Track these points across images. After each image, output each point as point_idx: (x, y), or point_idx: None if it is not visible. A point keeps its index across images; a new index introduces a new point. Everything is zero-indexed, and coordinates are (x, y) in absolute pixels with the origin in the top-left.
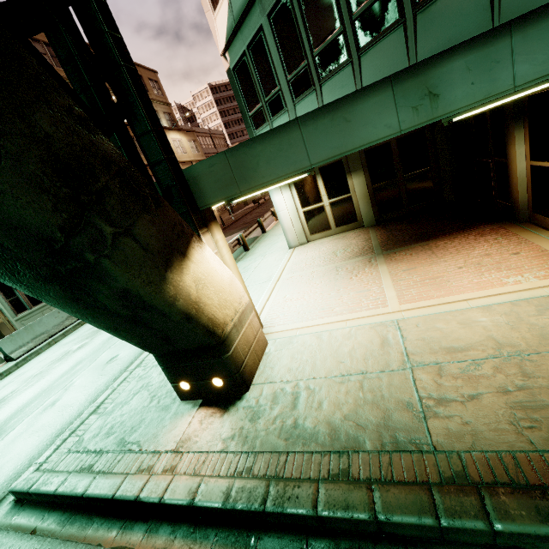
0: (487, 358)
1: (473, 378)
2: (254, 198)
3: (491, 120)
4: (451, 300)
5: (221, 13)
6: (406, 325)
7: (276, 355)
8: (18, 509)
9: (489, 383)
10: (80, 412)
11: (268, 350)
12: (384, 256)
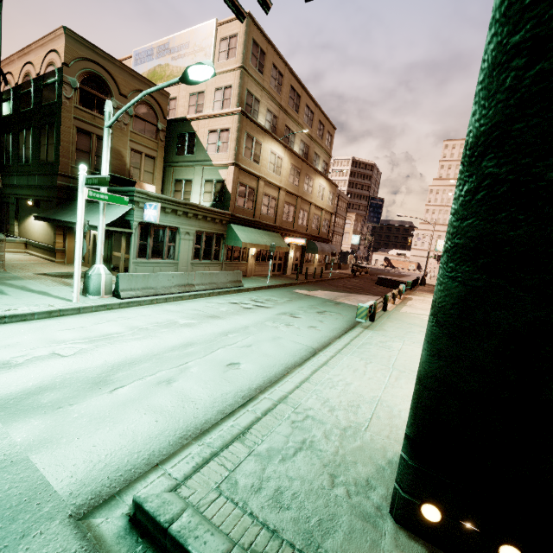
0: None
1: None
2: (347, 266)
3: None
4: None
5: None
6: None
7: None
8: (136, 542)
9: None
10: (207, 418)
11: None
12: None
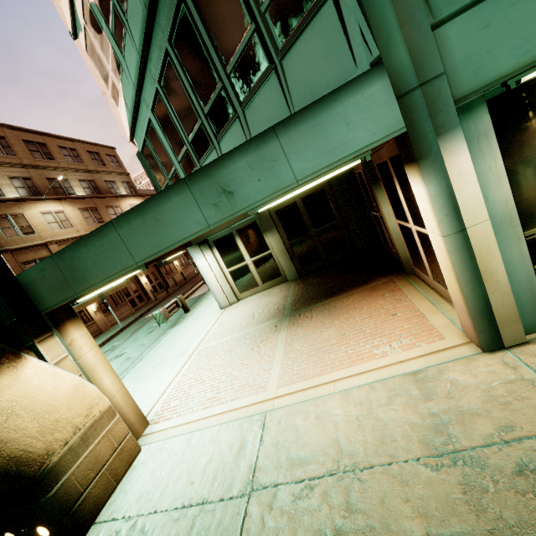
0: (323, 475)
1: (300, 513)
2: None
3: (366, 180)
4: (322, 381)
5: (122, 108)
6: (271, 420)
7: (139, 470)
8: None
9: (312, 521)
10: None
11: (137, 462)
12: (290, 319)
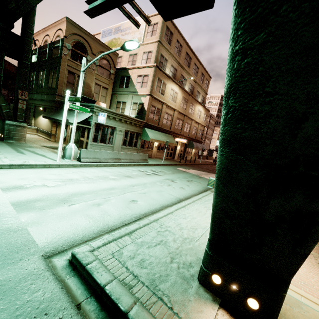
0: None
1: None
2: (212, 158)
3: None
4: None
5: None
6: None
7: (288, 309)
8: (70, 271)
9: None
10: (114, 224)
11: None
12: None
